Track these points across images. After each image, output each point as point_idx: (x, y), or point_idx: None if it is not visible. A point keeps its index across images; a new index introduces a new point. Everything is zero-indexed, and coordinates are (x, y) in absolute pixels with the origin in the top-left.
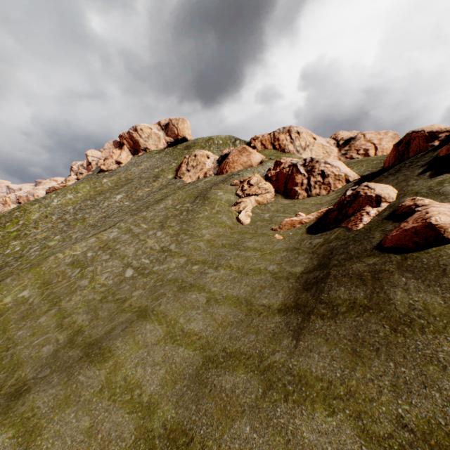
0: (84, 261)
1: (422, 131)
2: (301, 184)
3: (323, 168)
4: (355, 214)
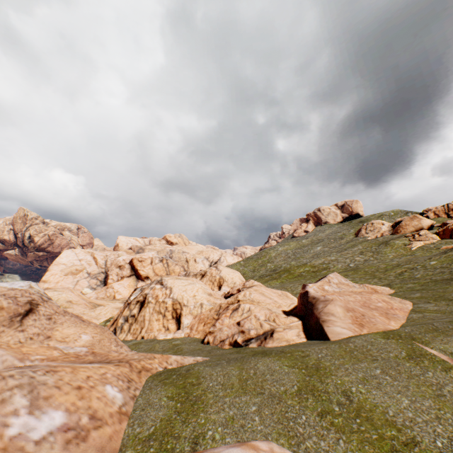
0: (324, 263)
1: None
2: None
3: None
4: None
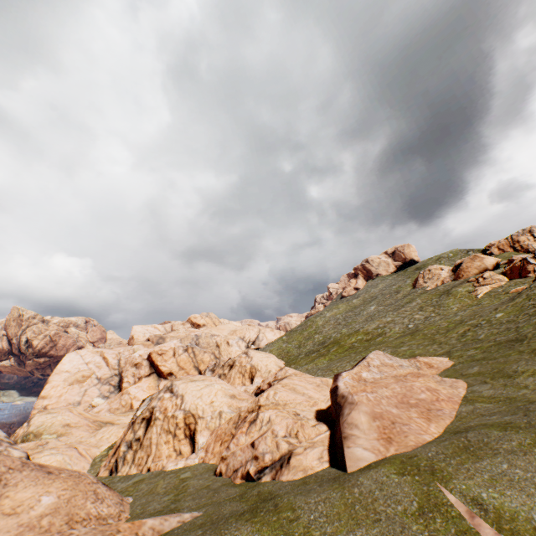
0: (379, 327)
1: None
2: (532, 271)
3: None
4: None
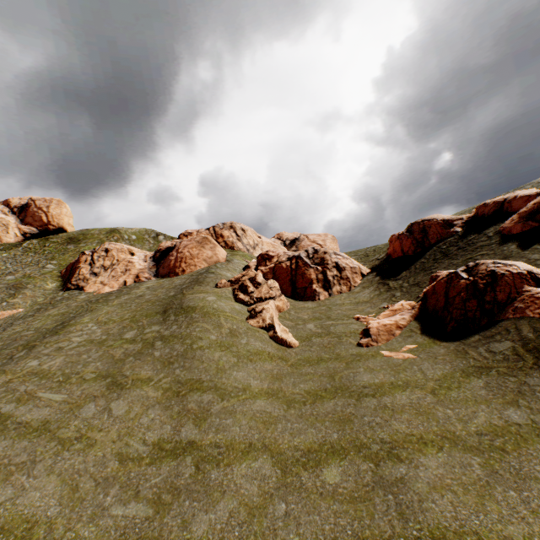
0: None
1: (434, 219)
2: (317, 280)
3: (336, 259)
4: (516, 298)
